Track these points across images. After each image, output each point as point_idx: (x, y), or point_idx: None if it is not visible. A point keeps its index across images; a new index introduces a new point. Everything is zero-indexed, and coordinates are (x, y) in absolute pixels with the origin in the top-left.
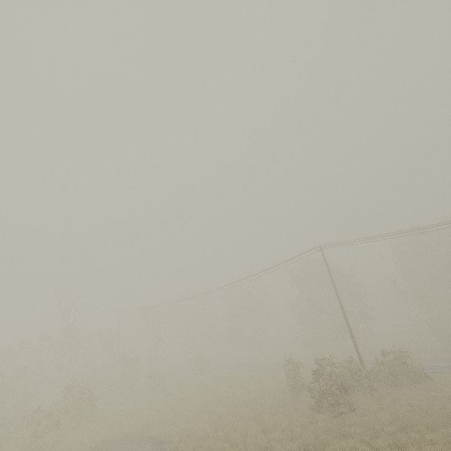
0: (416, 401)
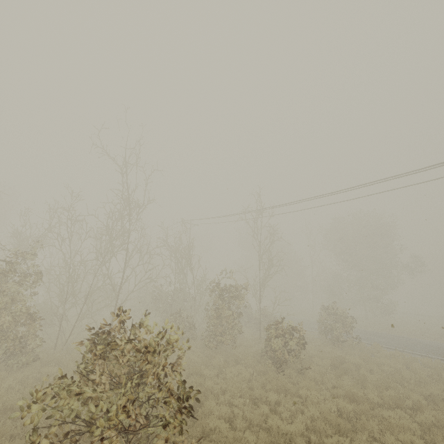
0: None
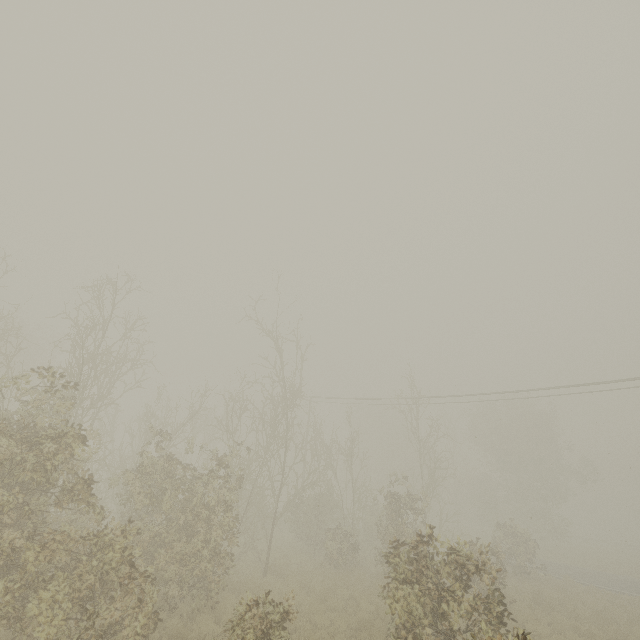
0: None
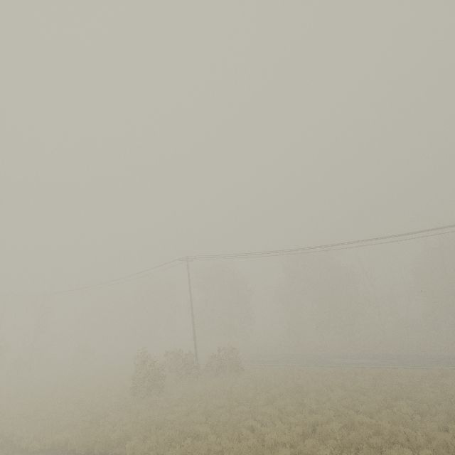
0: (210, 385)
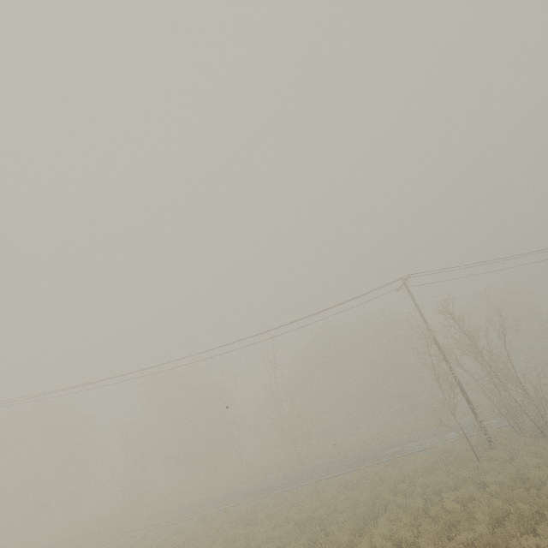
0: None
